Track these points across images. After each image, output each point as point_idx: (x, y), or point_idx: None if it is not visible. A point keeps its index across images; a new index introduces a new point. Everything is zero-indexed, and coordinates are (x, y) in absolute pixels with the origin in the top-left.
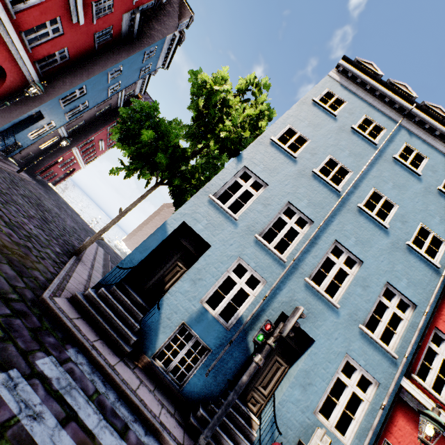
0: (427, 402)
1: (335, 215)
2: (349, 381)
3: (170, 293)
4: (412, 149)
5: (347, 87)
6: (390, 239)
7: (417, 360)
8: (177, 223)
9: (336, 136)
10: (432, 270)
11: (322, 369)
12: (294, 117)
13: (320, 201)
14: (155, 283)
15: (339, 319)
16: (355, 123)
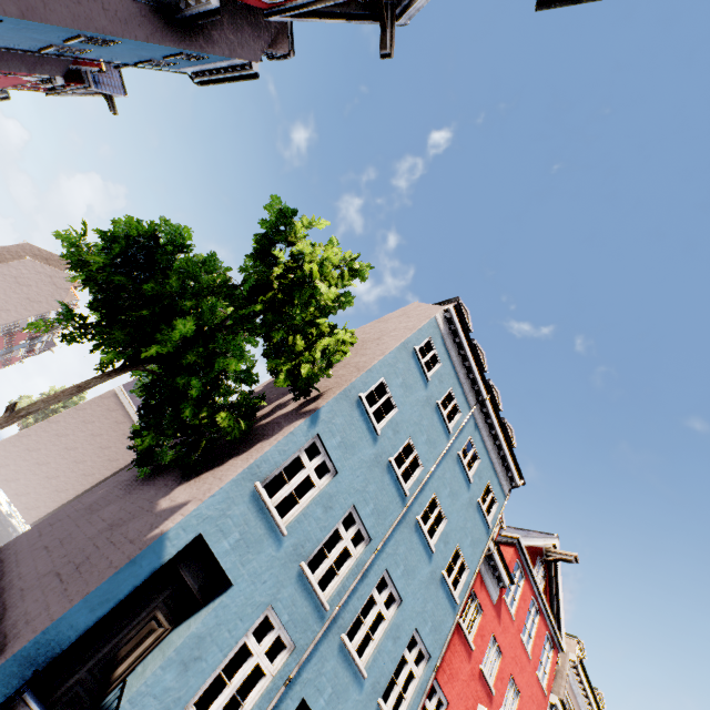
0: None
1: (394, 531)
2: None
3: (131, 702)
4: (473, 445)
5: (446, 342)
6: (431, 567)
7: None
8: (187, 537)
9: (422, 411)
10: (452, 607)
11: None
12: (391, 368)
13: (386, 507)
14: (95, 667)
15: (362, 694)
16: (441, 397)
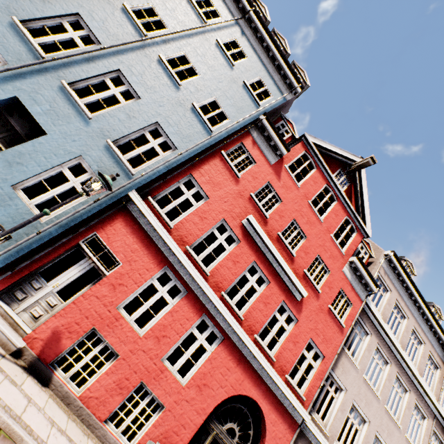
0: (148, 213)
1: (130, 51)
2: (73, 178)
3: None
4: (239, 46)
5: None
6: (179, 95)
7: (160, 190)
8: None
9: None
10: (206, 132)
11: (43, 157)
12: None
13: (119, 32)
14: None
15: (87, 128)
16: None
